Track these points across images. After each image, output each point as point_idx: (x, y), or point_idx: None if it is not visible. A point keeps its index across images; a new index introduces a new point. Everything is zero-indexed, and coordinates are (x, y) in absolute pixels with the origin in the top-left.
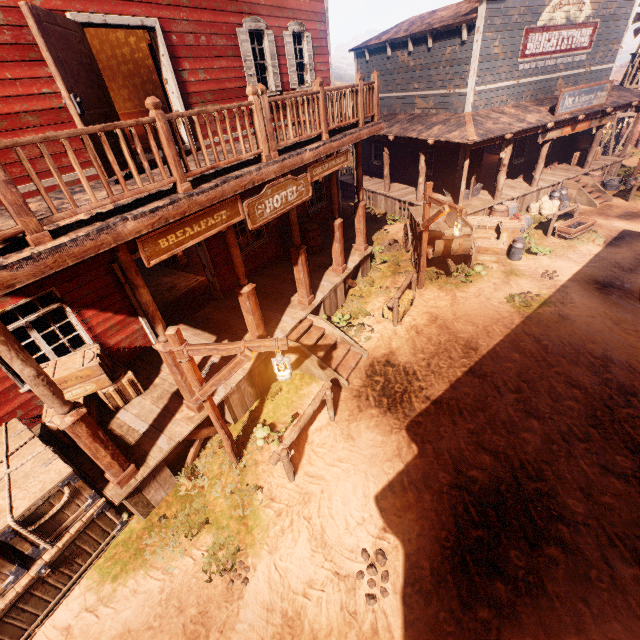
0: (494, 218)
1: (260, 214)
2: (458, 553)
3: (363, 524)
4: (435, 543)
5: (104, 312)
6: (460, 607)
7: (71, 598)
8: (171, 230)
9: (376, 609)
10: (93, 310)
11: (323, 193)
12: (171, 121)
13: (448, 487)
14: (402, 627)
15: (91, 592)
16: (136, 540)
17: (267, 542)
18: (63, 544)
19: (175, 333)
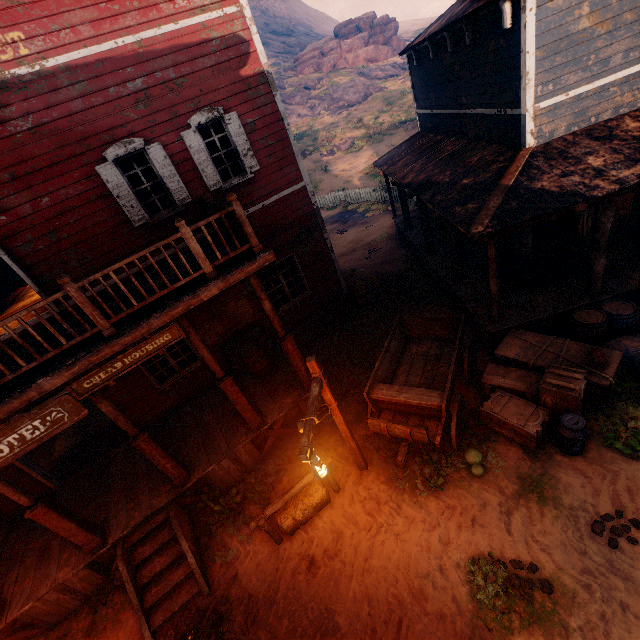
0: (557, 344)
1: None
2: None
3: None
4: None
5: None
6: None
7: None
8: None
9: None
10: None
11: (304, 283)
12: None
13: None
14: None
15: None
16: None
17: None
18: None
19: None
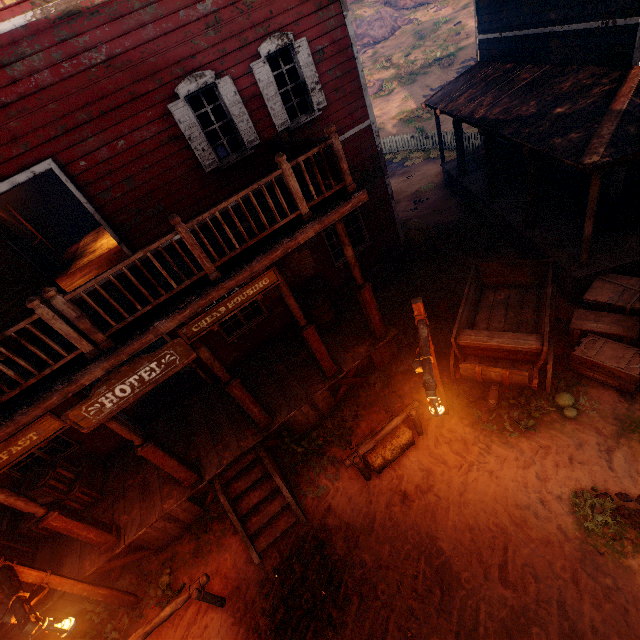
0: None
1: (96, 413)
2: None
3: None
4: None
5: None
6: None
7: None
8: None
9: None
10: None
11: (364, 233)
12: None
13: None
14: None
15: None
16: None
17: None
18: None
19: None
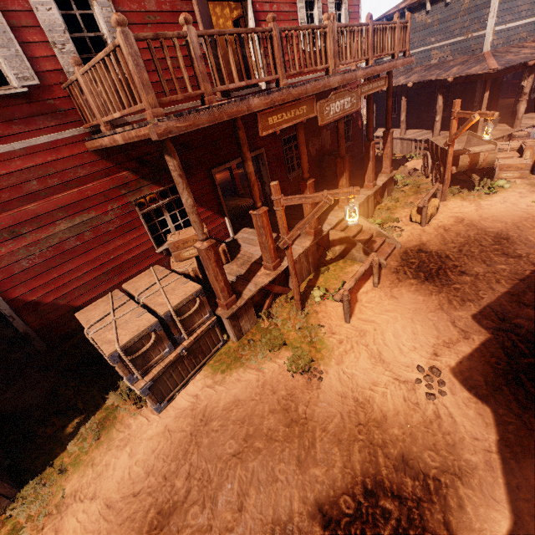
0: (515, 142)
1: (326, 114)
2: (510, 373)
3: (415, 351)
4: (486, 365)
5: (204, 206)
6: (518, 407)
7: (195, 380)
8: (275, 112)
9: (436, 403)
10: (198, 203)
11: (350, 134)
12: (280, 33)
13: (493, 330)
14: (463, 416)
15: (208, 378)
16: (234, 352)
17: (334, 357)
18: (194, 338)
19: (277, 184)
